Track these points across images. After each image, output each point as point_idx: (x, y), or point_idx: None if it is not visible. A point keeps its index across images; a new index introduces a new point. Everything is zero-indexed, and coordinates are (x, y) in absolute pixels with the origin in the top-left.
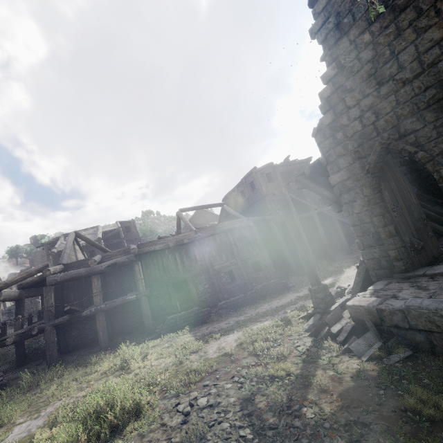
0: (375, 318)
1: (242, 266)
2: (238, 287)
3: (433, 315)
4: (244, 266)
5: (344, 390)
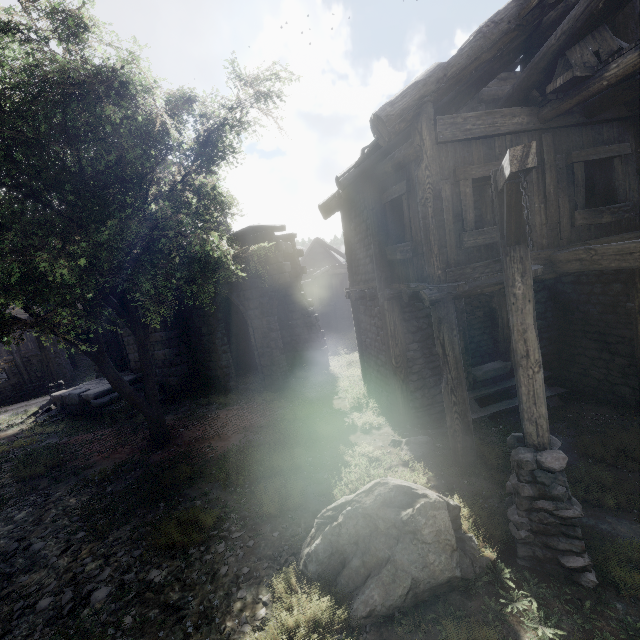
0: (61, 401)
1: (23, 363)
2: (12, 387)
3: (75, 396)
4: (26, 364)
5: (6, 436)
